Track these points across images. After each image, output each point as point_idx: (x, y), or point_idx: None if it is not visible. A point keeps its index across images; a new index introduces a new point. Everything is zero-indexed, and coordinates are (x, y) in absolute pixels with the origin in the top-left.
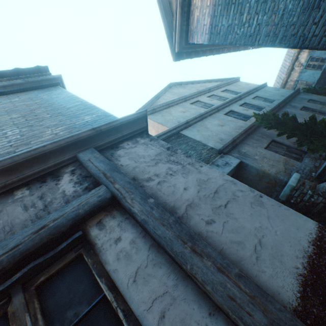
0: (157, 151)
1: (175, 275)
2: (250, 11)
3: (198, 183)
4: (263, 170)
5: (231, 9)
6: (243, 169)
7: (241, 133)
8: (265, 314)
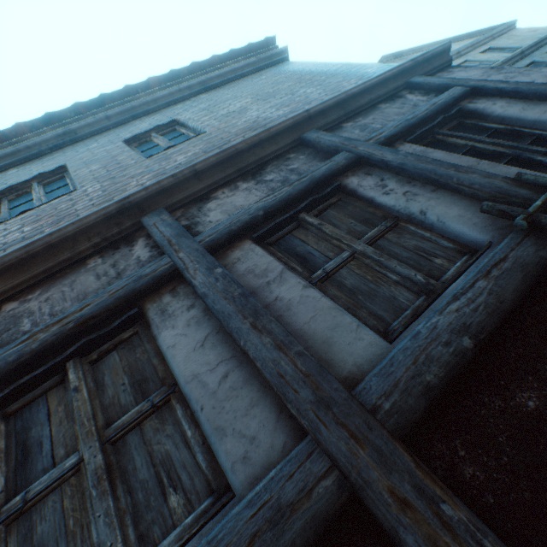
0: (480, 72)
1: None
2: None
3: (544, 77)
4: None
5: None
6: None
7: None
8: None
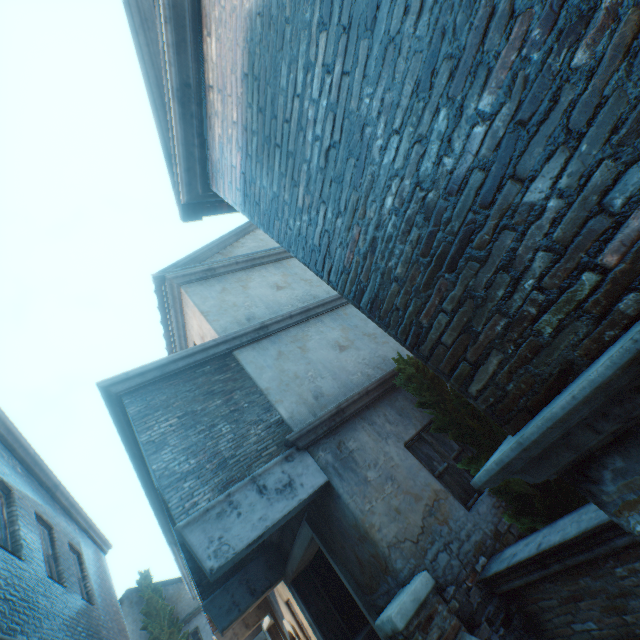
0: None
1: None
2: (311, 185)
3: None
4: (366, 526)
5: (275, 157)
6: (333, 499)
7: (368, 388)
8: None
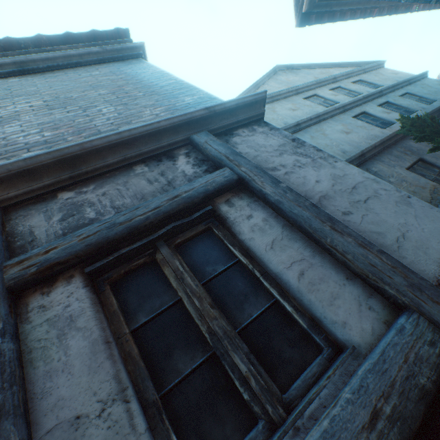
0: (279, 141)
1: (311, 249)
2: None
3: (333, 178)
4: None
5: None
6: None
7: (375, 144)
8: (405, 279)
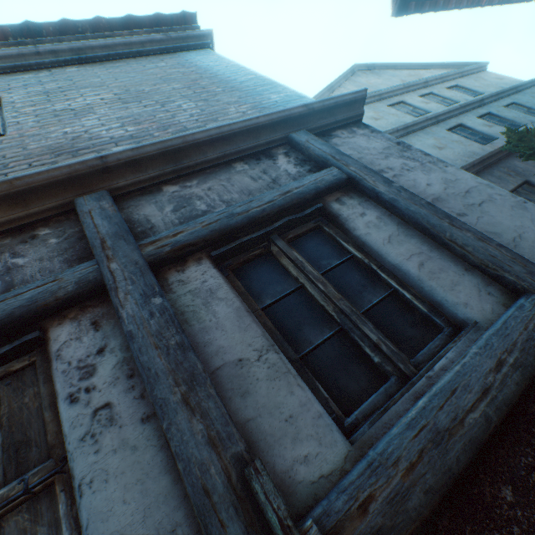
0: (383, 144)
1: (428, 244)
2: None
3: (444, 182)
4: None
5: None
6: None
7: (474, 162)
8: (524, 268)
